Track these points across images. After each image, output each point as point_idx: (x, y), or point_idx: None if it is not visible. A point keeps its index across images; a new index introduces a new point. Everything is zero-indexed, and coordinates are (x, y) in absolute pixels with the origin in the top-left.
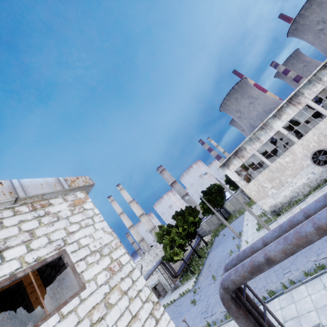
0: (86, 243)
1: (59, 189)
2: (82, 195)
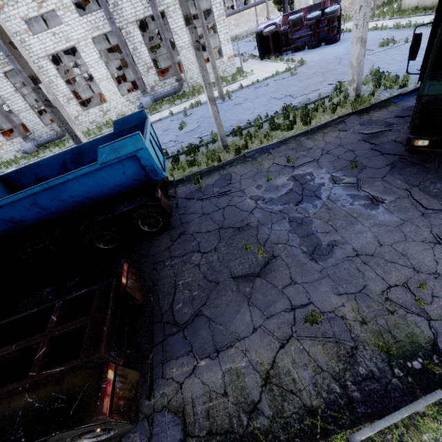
0: None
1: None
2: None
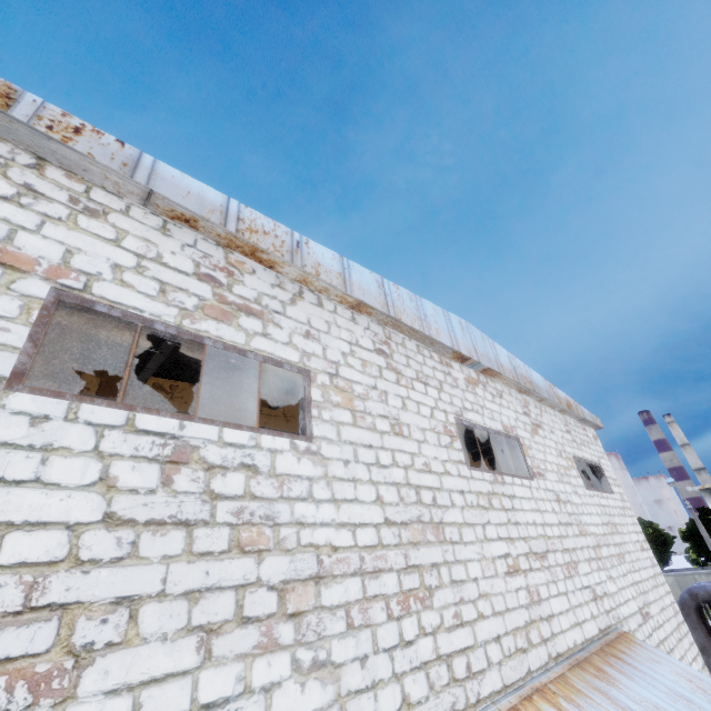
0: (606, 469)
1: (594, 422)
2: (594, 433)
